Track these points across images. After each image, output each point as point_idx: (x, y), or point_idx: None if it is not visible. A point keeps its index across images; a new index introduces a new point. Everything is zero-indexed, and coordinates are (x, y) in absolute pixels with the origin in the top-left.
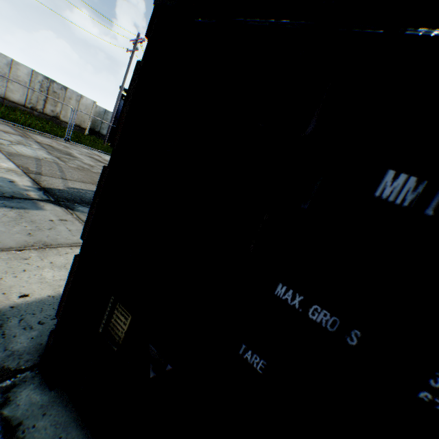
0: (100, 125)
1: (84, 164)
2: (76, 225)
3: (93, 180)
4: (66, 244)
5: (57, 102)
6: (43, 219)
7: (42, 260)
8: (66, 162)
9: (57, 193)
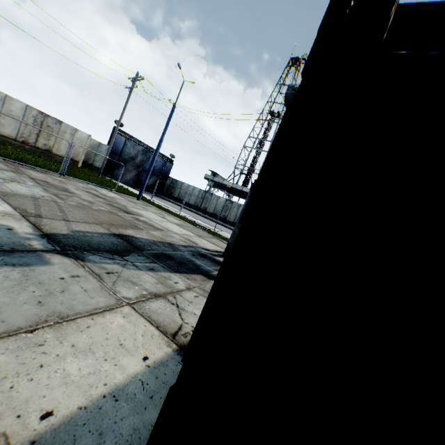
0: (93, 157)
1: (83, 200)
2: (91, 281)
3: (96, 220)
4: (85, 312)
5: (51, 136)
6: (52, 278)
7: (60, 344)
8: (64, 199)
9: (62, 239)
